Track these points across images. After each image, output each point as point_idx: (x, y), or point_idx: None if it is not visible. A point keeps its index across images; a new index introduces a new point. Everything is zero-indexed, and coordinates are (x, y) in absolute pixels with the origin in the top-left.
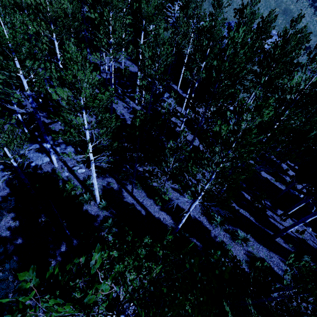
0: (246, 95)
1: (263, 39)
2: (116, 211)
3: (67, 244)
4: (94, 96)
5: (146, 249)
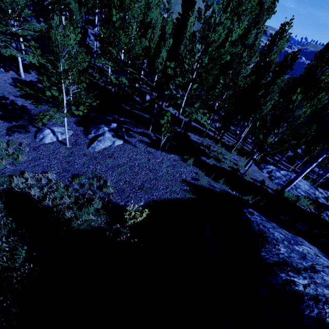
0: None
1: None
2: None
3: None
4: None
5: None
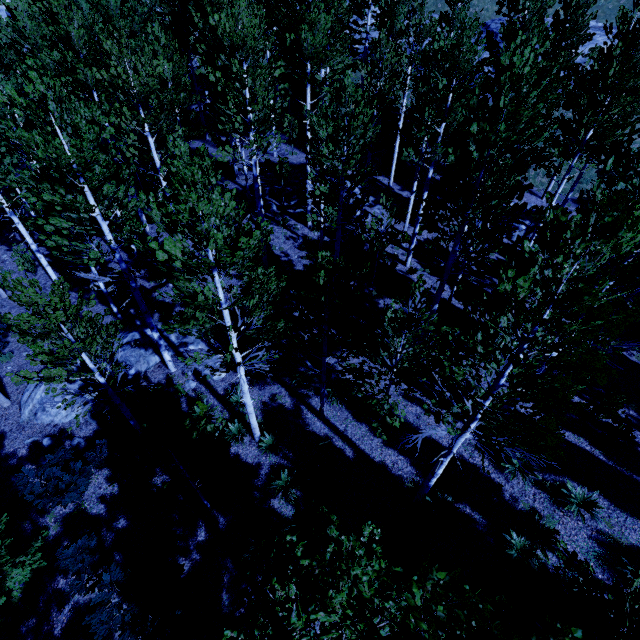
0: (543, 173)
1: (572, 46)
2: (294, 453)
3: (207, 527)
4: (231, 239)
5: (393, 622)
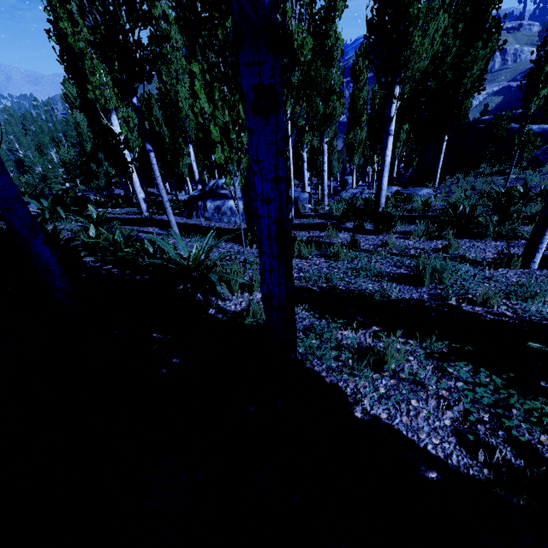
0: None
1: None
2: None
3: None
4: None
5: None
